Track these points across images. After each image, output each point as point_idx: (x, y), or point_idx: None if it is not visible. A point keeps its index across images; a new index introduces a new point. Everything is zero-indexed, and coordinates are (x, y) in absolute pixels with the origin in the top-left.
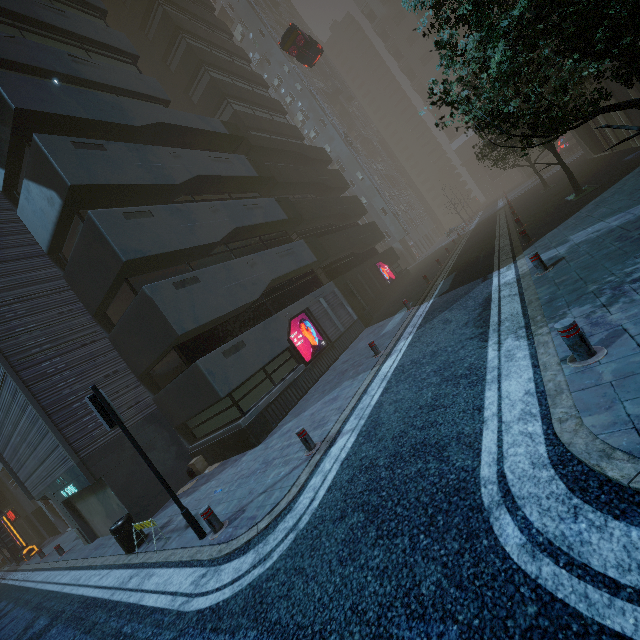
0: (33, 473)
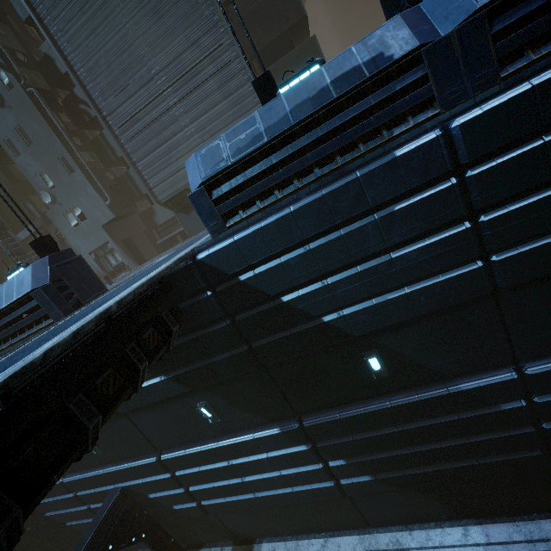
0: (184, 167)
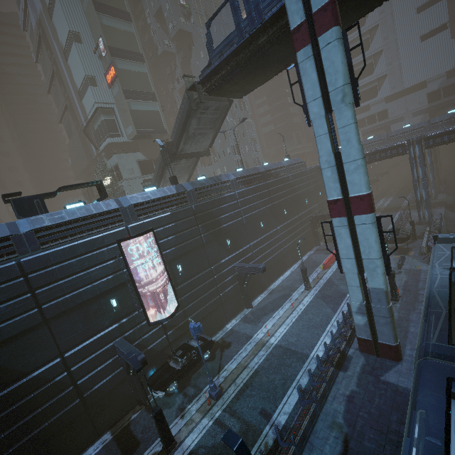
0: None
